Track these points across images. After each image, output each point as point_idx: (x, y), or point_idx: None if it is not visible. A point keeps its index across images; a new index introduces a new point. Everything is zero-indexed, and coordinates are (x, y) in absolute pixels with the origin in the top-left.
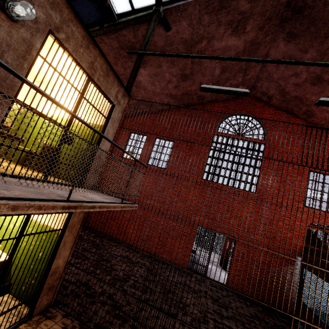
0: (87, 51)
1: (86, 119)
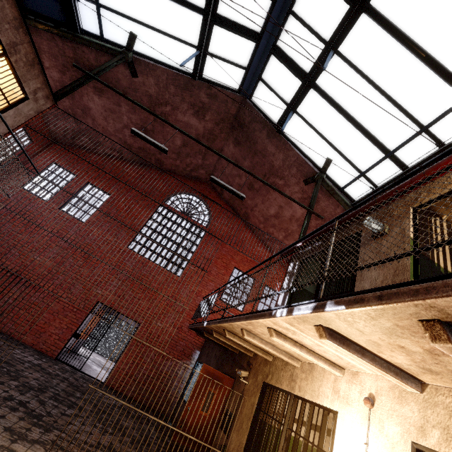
0: (14, 31)
1: None
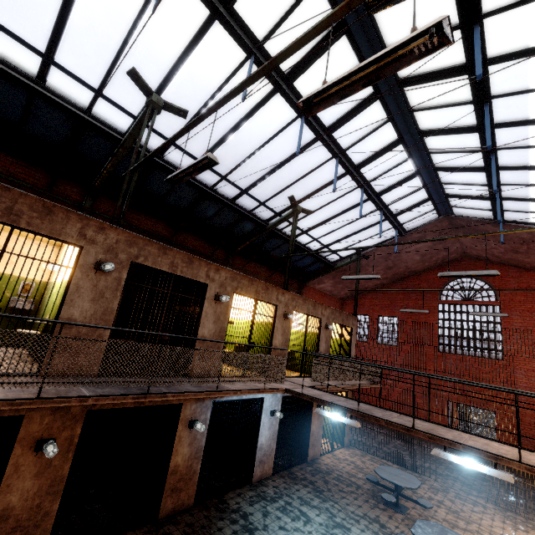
0: (340, 317)
1: (337, 336)
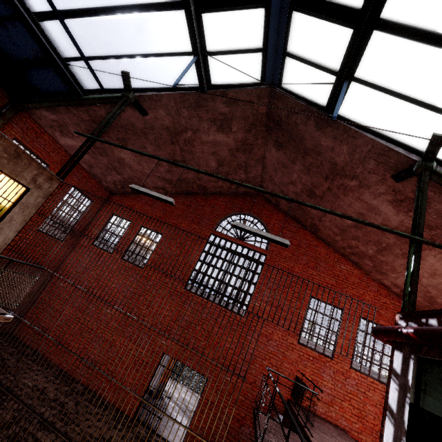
0: None
1: None
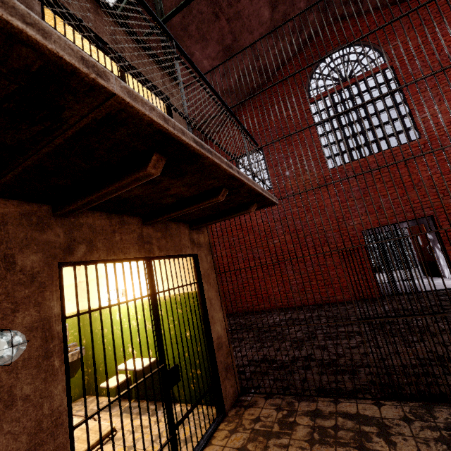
0: (98, 19)
1: None
